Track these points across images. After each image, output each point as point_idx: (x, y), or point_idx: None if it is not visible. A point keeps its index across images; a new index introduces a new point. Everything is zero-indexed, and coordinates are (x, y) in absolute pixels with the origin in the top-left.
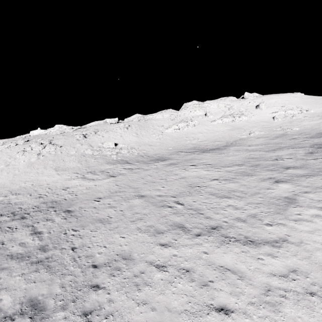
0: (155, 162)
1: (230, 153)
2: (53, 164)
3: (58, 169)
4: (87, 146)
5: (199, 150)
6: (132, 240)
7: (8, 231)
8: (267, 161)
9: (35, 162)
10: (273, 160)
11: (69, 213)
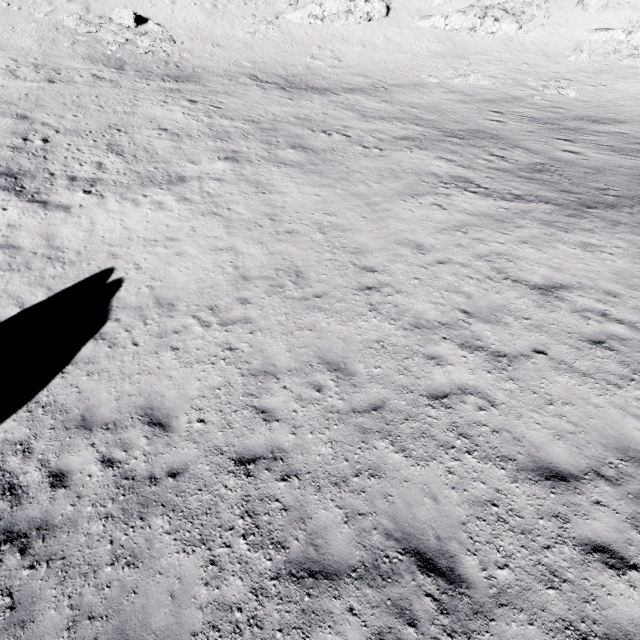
0: (159, 80)
1: (305, 102)
2: None
3: None
4: (79, 7)
5: (288, 82)
6: None
7: None
8: (303, 130)
9: None
10: (315, 131)
11: None
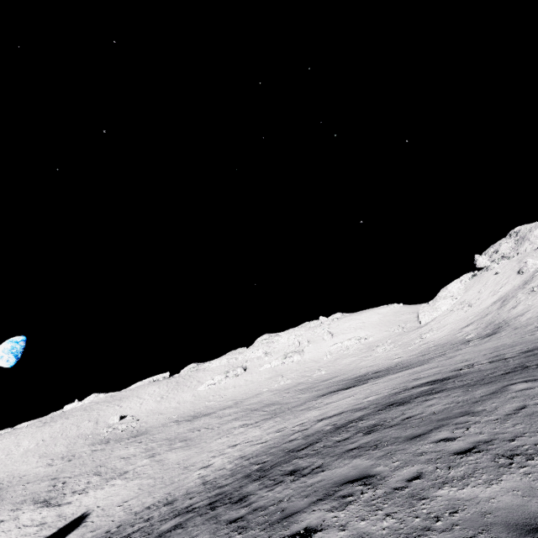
0: (126, 440)
1: (196, 422)
2: (44, 450)
3: (42, 456)
4: (93, 423)
5: (193, 417)
6: (2, 509)
7: None
8: (189, 433)
9: (32, 448)
10: (194, 431)
11: None
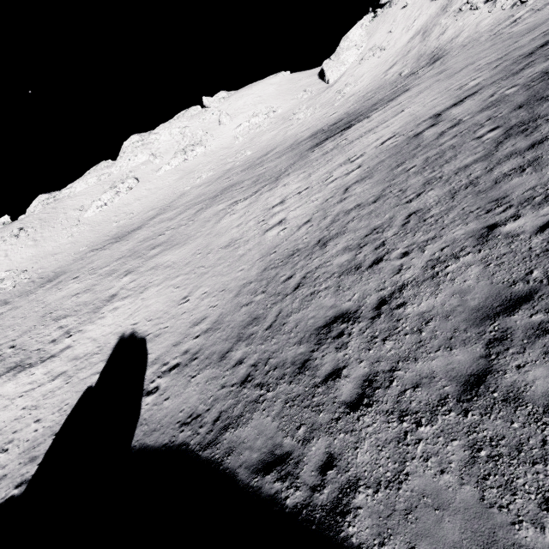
0: (40, 288)
1: (136, 236)
2: None
3: None
4: None
5: (116, 238)
6: None
7: None
8: (149, 242)
9: None
10: (156, 238)
11: None
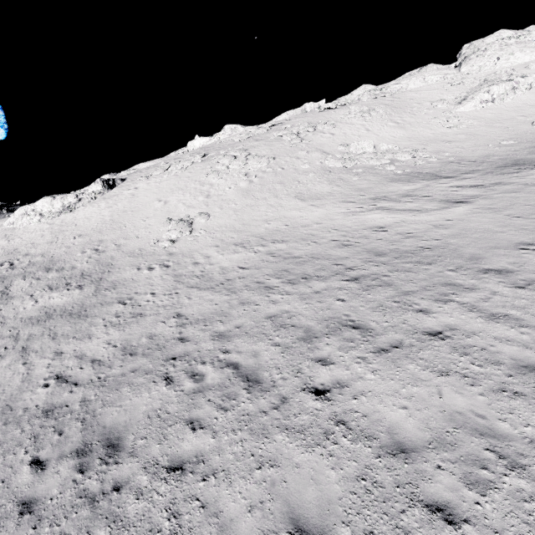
0: (523, 170)
1: None
2: (286, 189)
3: (303, 198)
4: (318, 153)
5: None
6: None
7: (406, 309)
8: None
9: (251, 188)
10: None
11: (507, 276)
